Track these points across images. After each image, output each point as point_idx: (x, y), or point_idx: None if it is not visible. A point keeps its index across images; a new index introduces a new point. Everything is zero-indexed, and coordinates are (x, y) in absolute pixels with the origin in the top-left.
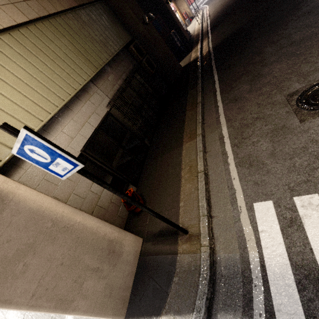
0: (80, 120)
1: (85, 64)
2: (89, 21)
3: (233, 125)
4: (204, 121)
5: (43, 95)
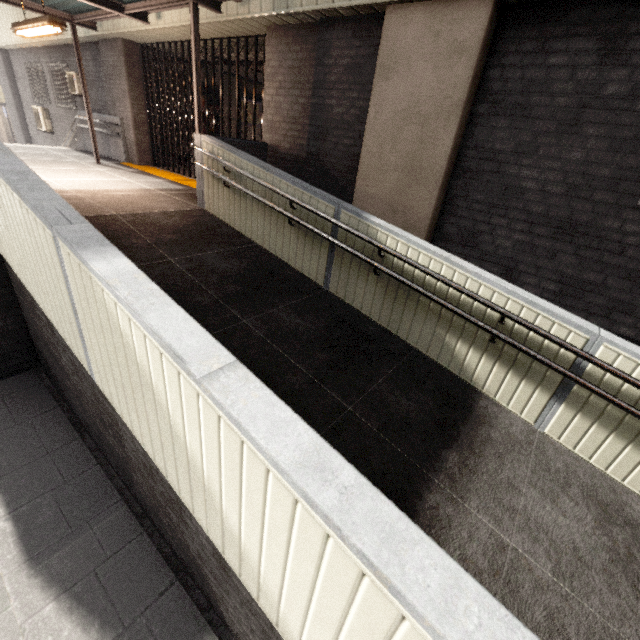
0: None
1: None
2: None
3: None
4: None
5: None
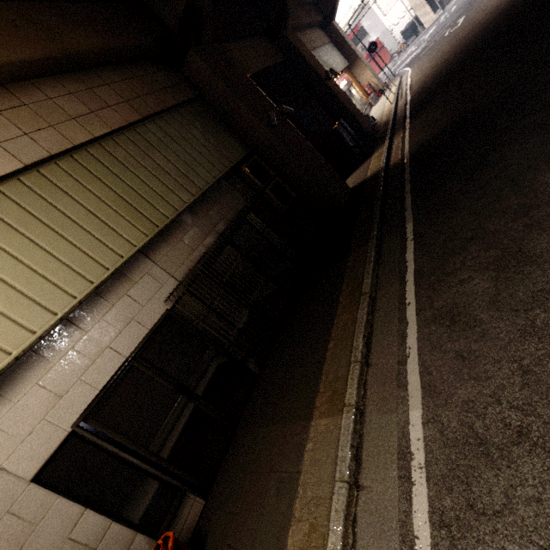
0: (92, 347)
1: (132, 222)
2: (163, 139)
3: (441, 420)
4: (370, 358)
5: (6, 313)
